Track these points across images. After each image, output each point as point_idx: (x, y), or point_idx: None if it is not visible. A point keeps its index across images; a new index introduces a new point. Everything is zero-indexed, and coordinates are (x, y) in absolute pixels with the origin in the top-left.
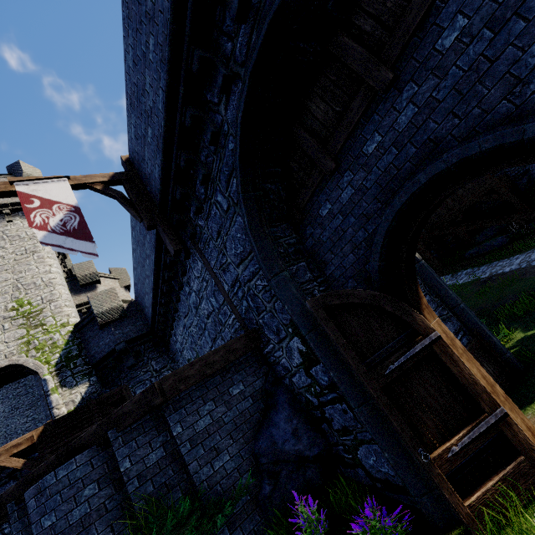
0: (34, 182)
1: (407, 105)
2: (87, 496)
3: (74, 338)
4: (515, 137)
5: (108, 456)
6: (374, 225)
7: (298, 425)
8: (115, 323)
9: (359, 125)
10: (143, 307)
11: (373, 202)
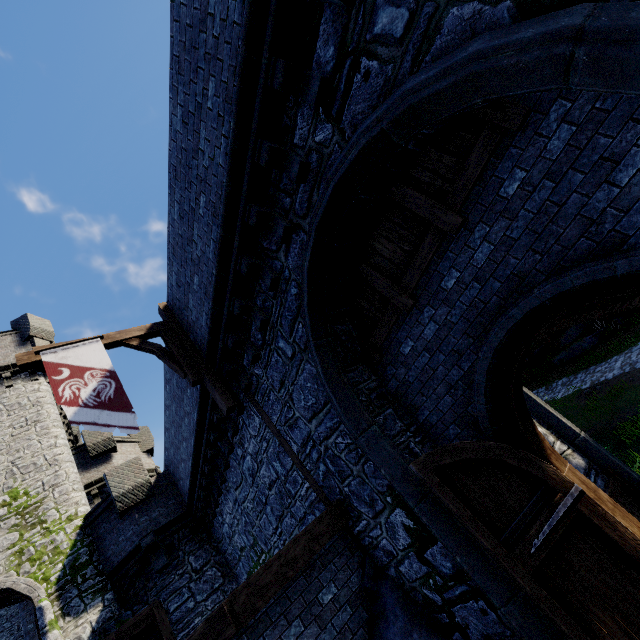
0: (63, 348)
1: (481, 243)
2: None
3: (84, 535)
4: (607, 273)
5: None
6: (469, 361)
7: None
8: (140, 506)
9: (432, 262)
10: (176, 478)
11: (463, 337)
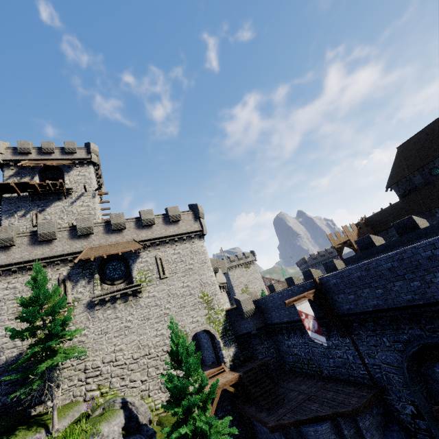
0: (300, 303)
1: None
2: (333, 438)
3: (227, 318)
4: None
5: (335, 425)
6: None
7: (402, 434)
8: (250, 317)
9: None
10: (265, 312)
11: None
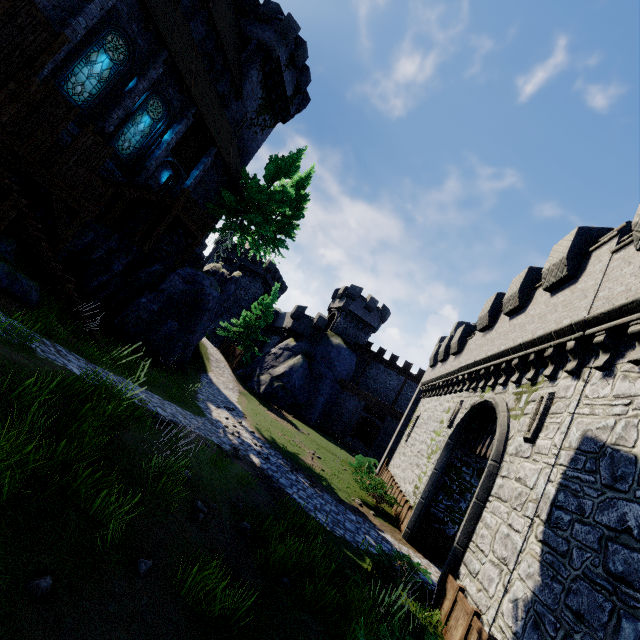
0: None
1: None
2: None
3: None
4: None
5: None
6: None
7: None
8: None
9: None
10: None
11: None
